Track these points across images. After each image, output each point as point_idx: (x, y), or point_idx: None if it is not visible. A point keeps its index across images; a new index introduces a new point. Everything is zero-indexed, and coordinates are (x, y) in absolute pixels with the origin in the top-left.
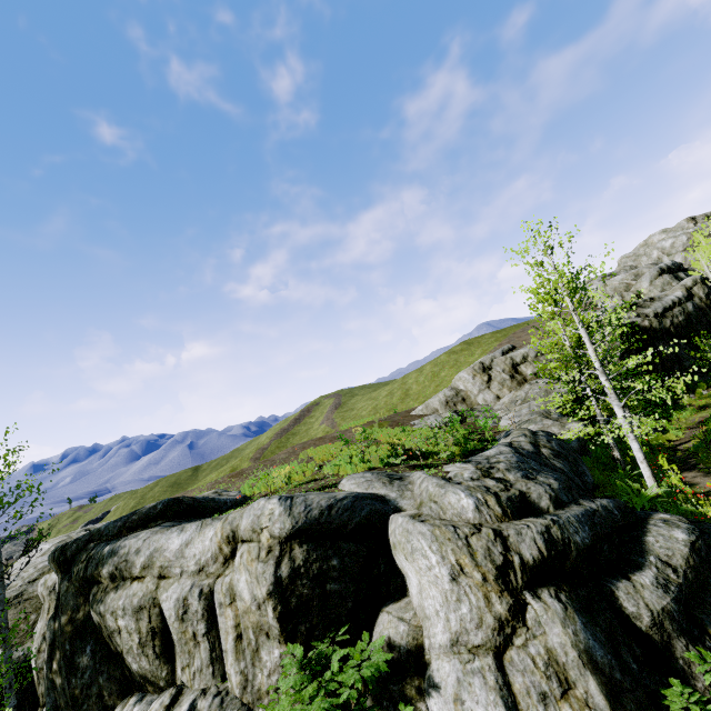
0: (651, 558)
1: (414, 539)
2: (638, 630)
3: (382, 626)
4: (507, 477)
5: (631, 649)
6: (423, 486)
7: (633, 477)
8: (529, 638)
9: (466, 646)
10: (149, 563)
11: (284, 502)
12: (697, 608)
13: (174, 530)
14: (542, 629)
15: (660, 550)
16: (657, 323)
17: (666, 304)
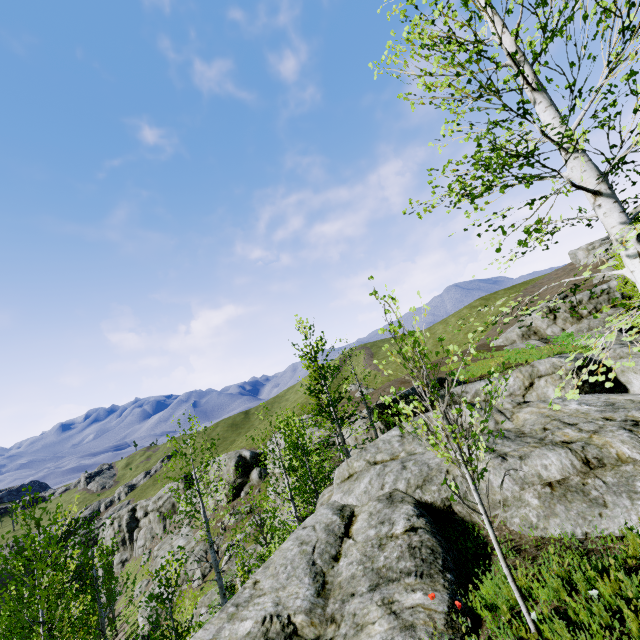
0: None
1: None
2: None
3: None
4: None
5: None
6: (618, 351)
7: None
8: None
9: None
10: (476, 395)
11: (563, 357)
12: None
13: (479, 382)
14: None
15: None
16: None
17: None
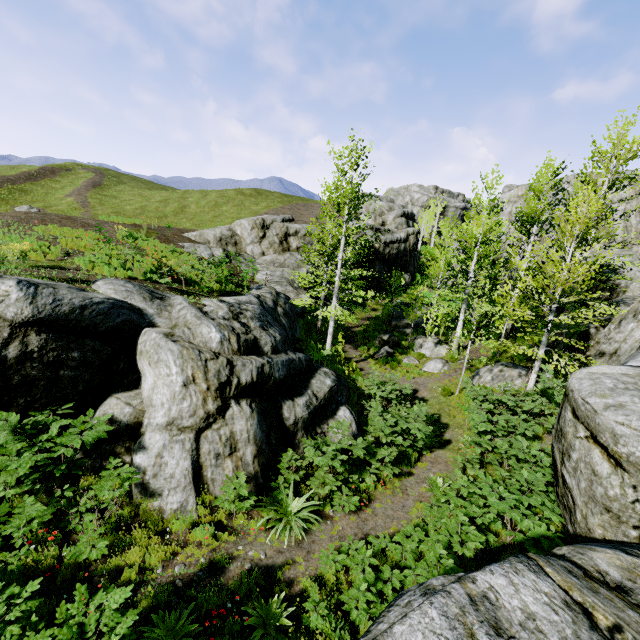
0: (309, 391)
1: (163, 353)
2: (285, 425)
3: (109, 406)
4: (250, 324)
5: (277, 434)
6: (183, 312)
7: (321, 340)
8: (223, 425)
9: (178, 426)
10: None
11: (26, 289)
12: (317, 417)
13: None
14: (234, 421)
15: (316, 388)
16: (382, 249)
17: (393, 239)
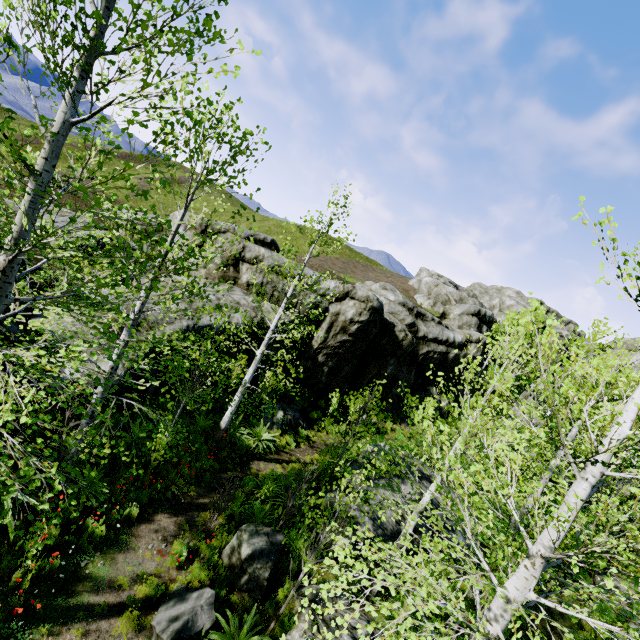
0: None
1: None
2: None
3: None
4: None
5: None
6: None
7: None
8: None
9: None
10: None
11: None
12: None
13: None
14: None
15: None
16: (408, 343)
17: (440, 336)
